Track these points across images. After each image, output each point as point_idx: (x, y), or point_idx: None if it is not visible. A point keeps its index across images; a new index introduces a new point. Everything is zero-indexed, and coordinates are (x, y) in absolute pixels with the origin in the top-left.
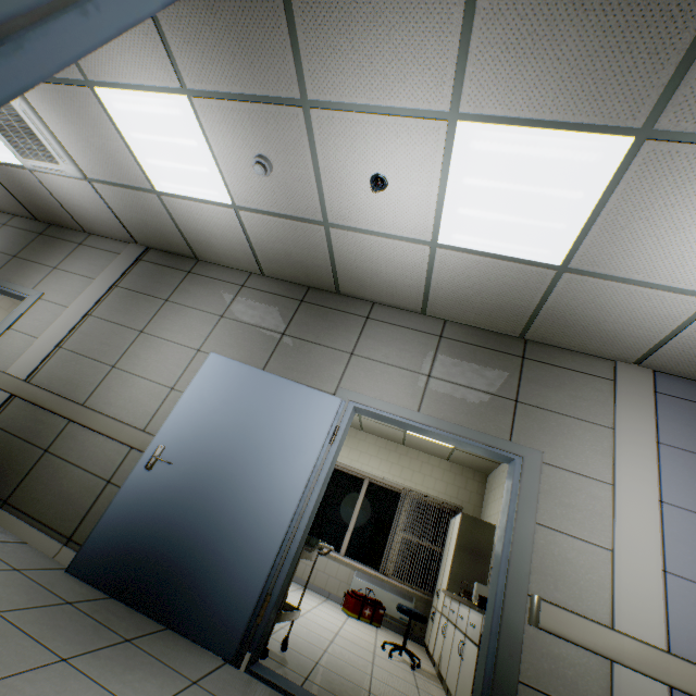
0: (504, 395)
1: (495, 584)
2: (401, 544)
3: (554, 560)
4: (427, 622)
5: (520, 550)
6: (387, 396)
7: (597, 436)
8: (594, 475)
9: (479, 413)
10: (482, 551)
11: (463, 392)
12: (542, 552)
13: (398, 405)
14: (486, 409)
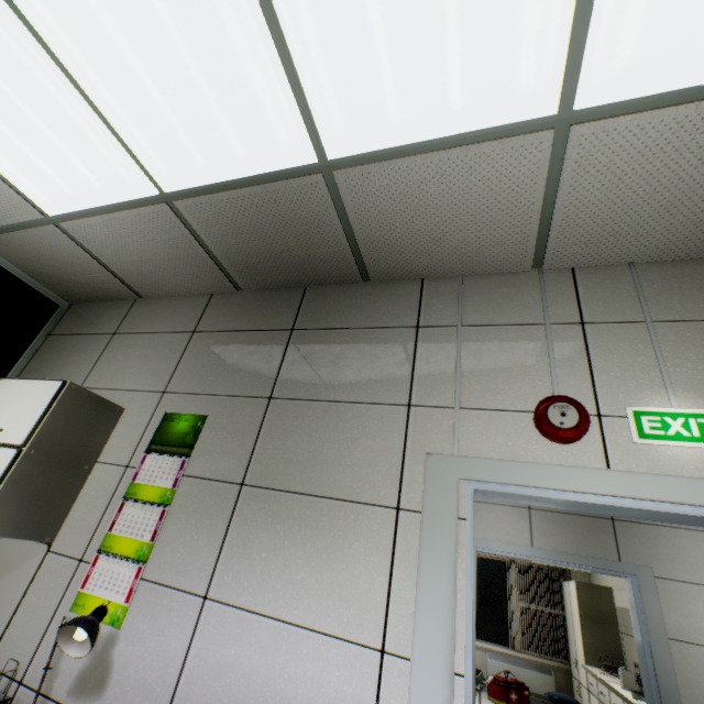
0: (599, 515)
1: (651, 703)
2: (522, 616)
3: (694, 672)
4: (573, 694)
5: (662, 668)
6: (500, 535)
7: (693, 541)
8: (702, 581)
9: (584, 538)
10: (607, 617)
11: (564, 518)
12: (681, 666)
13: (512, 542)
14: (589, 532)
